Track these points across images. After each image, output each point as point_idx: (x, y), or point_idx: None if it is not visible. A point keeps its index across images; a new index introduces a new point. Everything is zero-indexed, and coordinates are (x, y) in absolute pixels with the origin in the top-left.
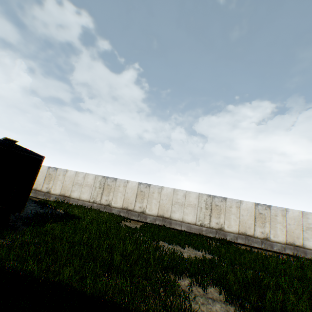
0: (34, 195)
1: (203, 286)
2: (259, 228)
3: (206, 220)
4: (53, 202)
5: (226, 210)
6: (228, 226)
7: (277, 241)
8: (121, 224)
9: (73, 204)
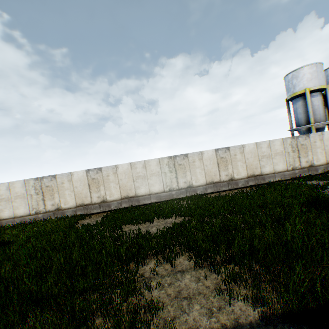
0: None
1: (170, 262)
2: (224, 172)
3: (173, 183)
4: None
5: (190, 166)
6: (196, 181)
7: (241, 177)
8: (79, 225)
9: (7, 227)
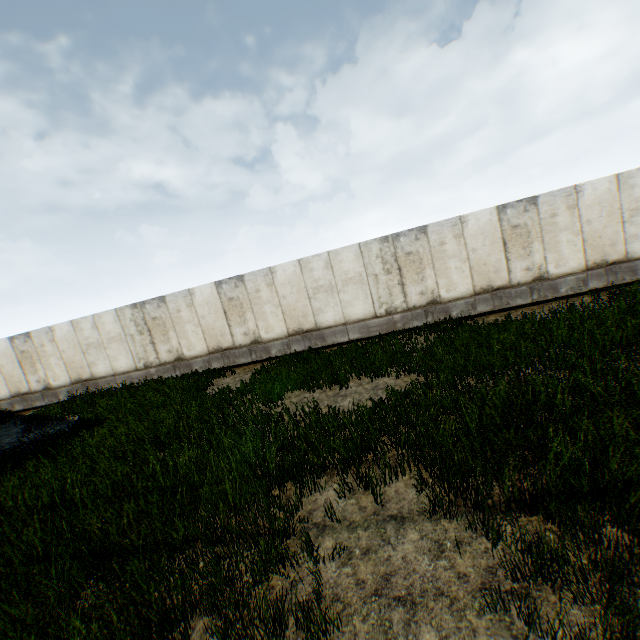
0: (26, 406)
1: (372, 491)
2: (519, 262)
3: (396, 297)
4: (53, 407)
5: (434, 256)
6: (448, 290)
7: (566, 272)
8: (212, 388)
9: (105, 391)
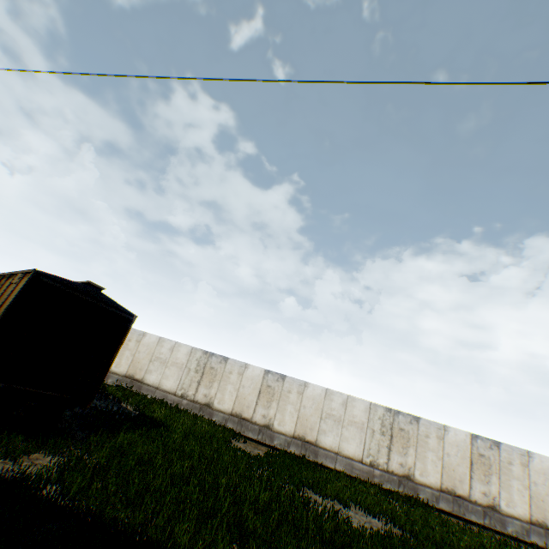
0: None
1: None
2: (479, 483)
3: (381, 455)
4: (116, 388)
5: (418, 441)
6: (421, 473)
7: (513, 513)
8: (231, 445)
9: (147, 397)
